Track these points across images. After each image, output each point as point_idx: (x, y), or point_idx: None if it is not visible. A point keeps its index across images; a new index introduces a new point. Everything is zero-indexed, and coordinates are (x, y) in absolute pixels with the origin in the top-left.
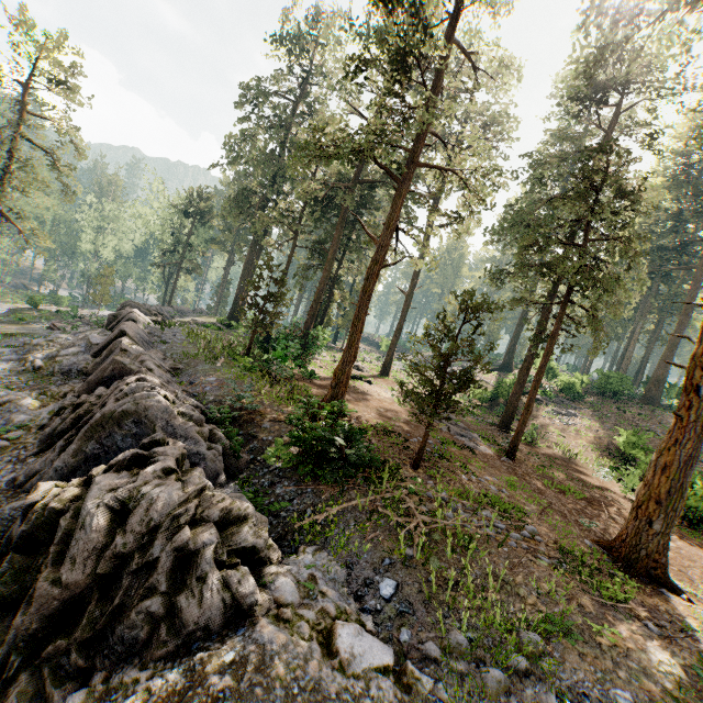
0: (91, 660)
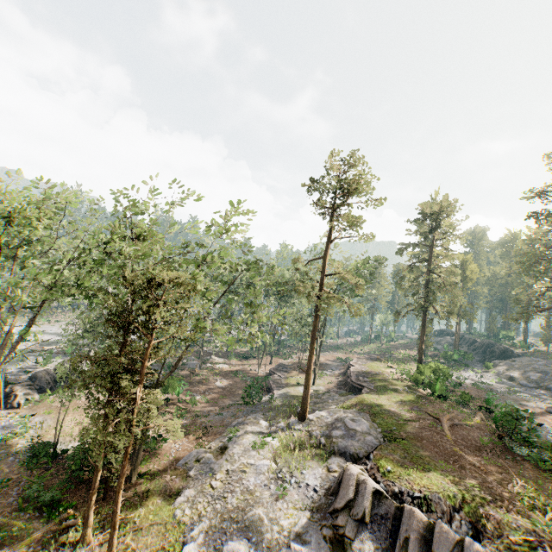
0: (504, 359)
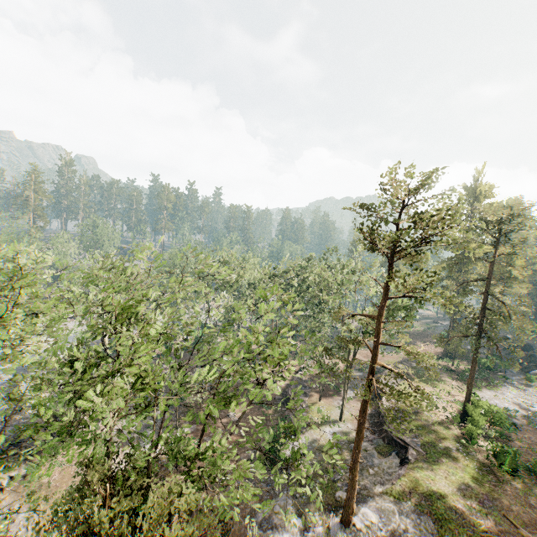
0: None
